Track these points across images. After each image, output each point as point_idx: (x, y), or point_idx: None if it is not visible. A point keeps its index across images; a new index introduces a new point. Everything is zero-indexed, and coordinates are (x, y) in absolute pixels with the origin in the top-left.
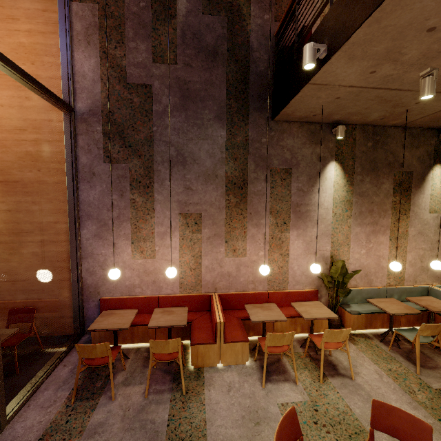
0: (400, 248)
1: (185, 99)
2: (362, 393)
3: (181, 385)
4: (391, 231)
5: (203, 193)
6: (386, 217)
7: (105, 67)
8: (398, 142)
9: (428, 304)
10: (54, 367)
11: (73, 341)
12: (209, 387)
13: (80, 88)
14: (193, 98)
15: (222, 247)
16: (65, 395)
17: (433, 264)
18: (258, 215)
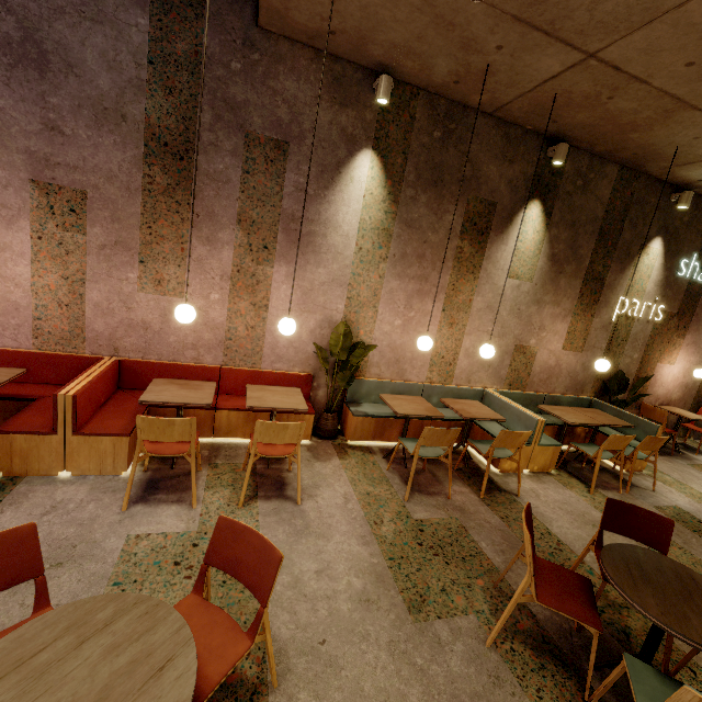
0: (455, 326)
1: None
2: (298, 523)
3: None
4: (448, 296)
5: (91, 147)
6: (444, 272)
7: None
8: (484, 144)
9: (464, 409)
10: None
11: None
12: (6, 507)
13: None
14: None
15: (133, 271)
16: None
17: (482, 348)
18: (212, 221)
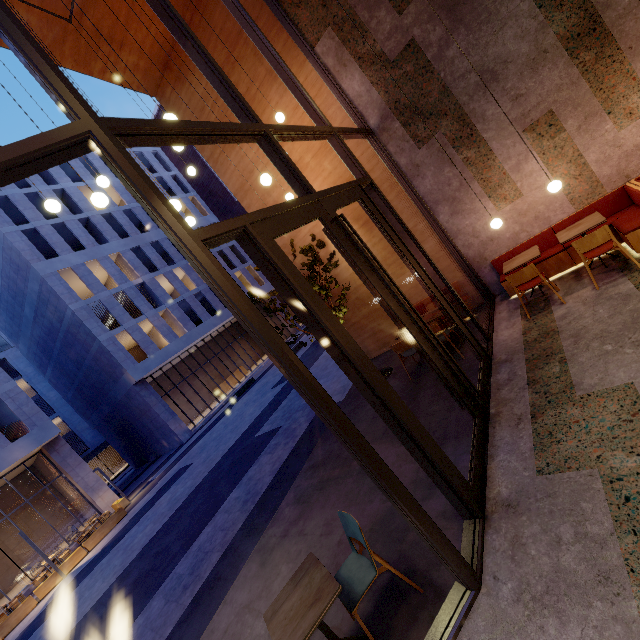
0: None
1: (453, 11)
2: None
3: (634, 269)
4: None
5: (539, 86)
6: None
7: (368, 70)
8: None
9: None
10: (492, 316)
11: (490, 303)
12: None
13: (363, 108)
14: (460, 0)
15: (607, 124)
16: (518, 319)
17: None
18: None
